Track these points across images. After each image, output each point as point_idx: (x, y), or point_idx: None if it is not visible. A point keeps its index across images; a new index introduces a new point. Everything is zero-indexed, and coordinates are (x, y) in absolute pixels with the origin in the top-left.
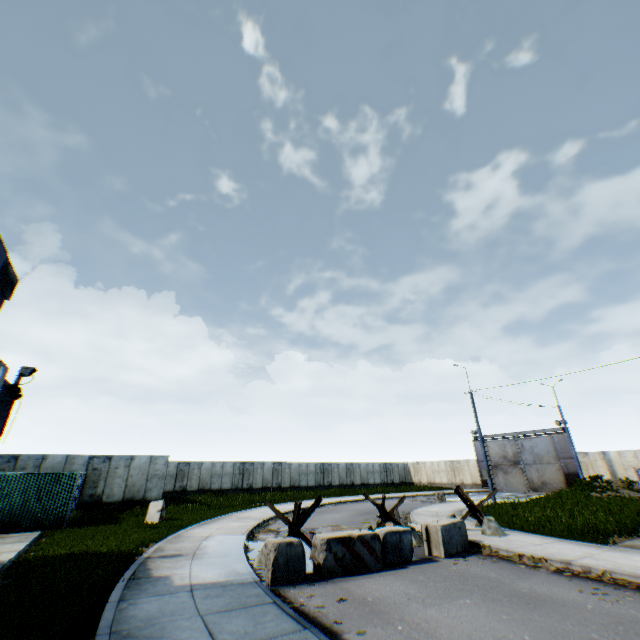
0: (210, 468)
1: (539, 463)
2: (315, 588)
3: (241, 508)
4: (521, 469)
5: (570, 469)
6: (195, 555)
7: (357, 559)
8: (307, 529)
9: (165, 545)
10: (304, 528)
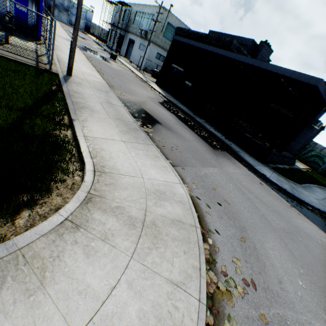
0: None
1: None
2: None
3: None
4: None
5: None
6: None
7: None
8: None
9: None
10: None
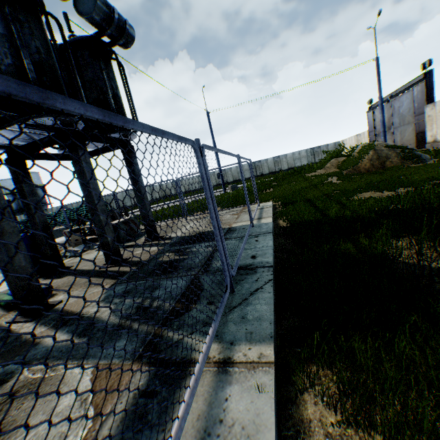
0: (187, 181)
1: (402, 125)
2: None
3: None
4: (391, 134)
5: (420, 127)
6: None
7: None
8: None
9: None
10: None
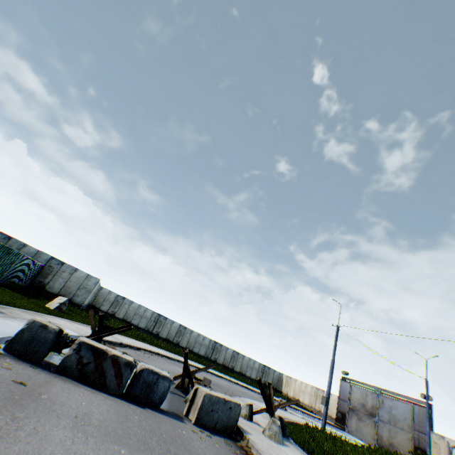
0: (136, 308)
1: (393, 424)
2: (28, 369)
3: (126, 335)
4: (375, 422)
5: (422, 444)
6: (9, 317)
7: (99, 374)
8: (138, 360)
9: (13, 309)
10: (138, 359)
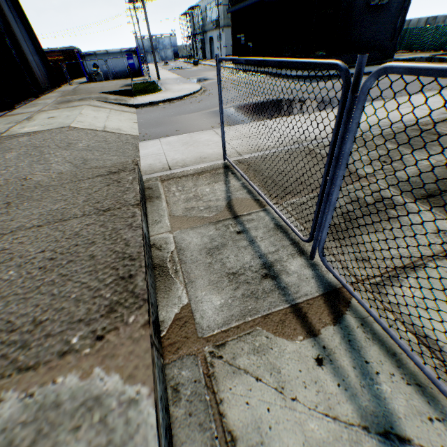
0: None
1: None
2: None
3: None
4: None
5: None
6: None
7: None
8: None
9: None
10: None
